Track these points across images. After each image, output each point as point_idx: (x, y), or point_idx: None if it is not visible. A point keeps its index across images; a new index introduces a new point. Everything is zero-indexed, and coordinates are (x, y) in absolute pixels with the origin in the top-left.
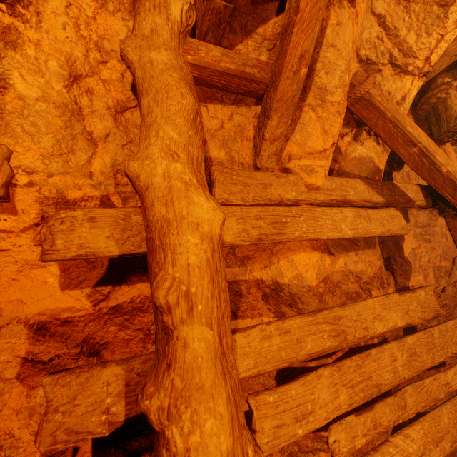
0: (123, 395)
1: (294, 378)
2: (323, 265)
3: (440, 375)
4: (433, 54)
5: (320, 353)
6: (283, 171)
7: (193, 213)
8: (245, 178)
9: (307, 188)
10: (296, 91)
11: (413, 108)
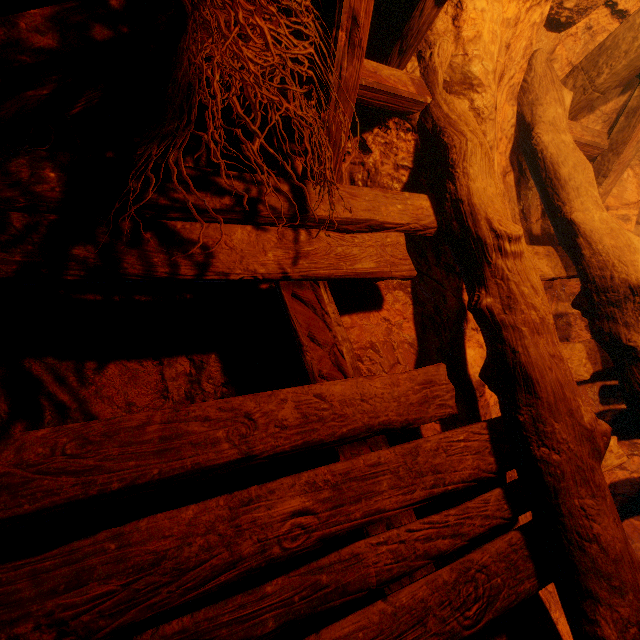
0: (588, 360)
1: (613, 394)
2: None
3: None
4: None
5: None
6: None
7: (633, 243)
8: None
9: None
10: (633, 156)
11: None
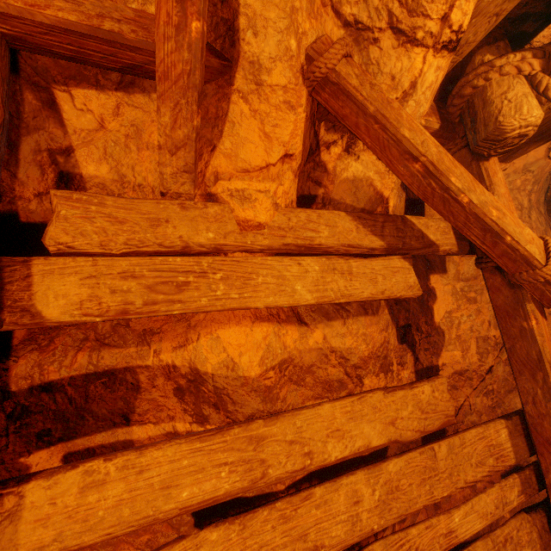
0: None
1: (222, 512)
2: (281, 342)
3: (439, 519)
4: (454, 10)
5: (211, 502)
6: (207, 198)
7: None
8: (115, 210)
9: (239, 226)
10: (192, 63)
11: (442, 105)
